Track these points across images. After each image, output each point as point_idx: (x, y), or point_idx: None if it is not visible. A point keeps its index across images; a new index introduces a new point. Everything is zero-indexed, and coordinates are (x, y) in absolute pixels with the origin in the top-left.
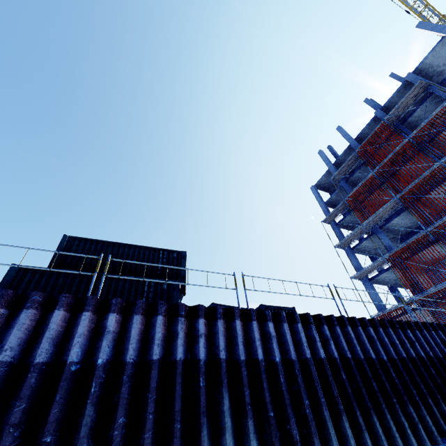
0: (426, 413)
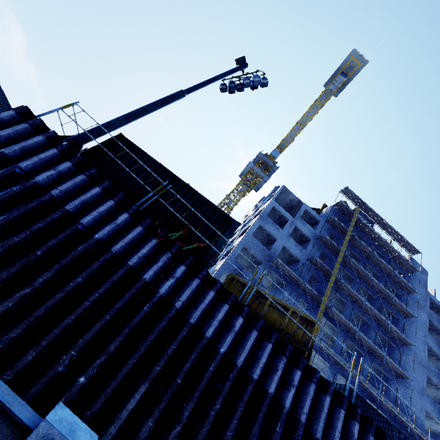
0: None
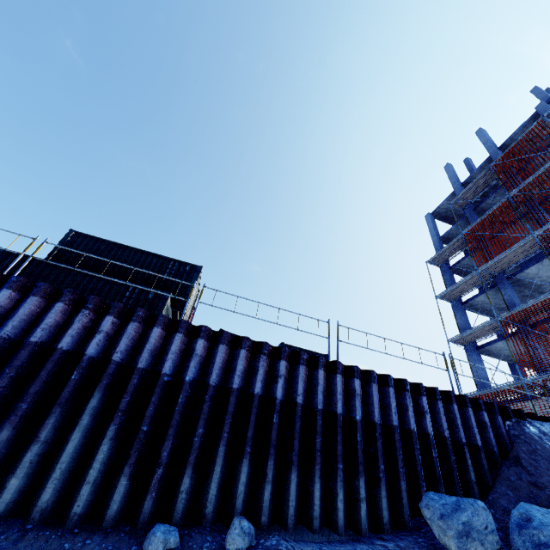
0: (384, 494)
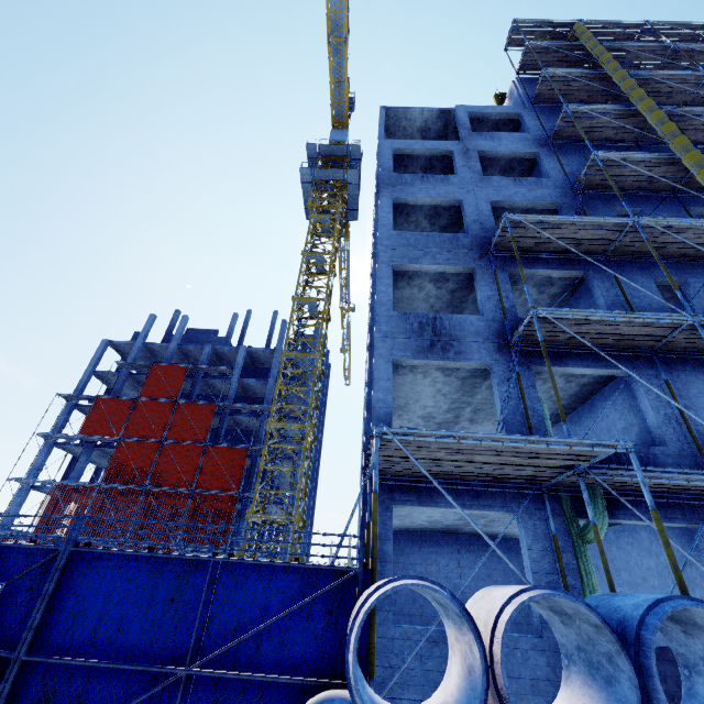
0: None
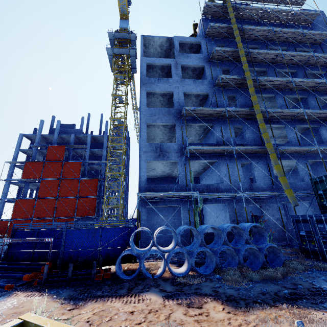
0: None
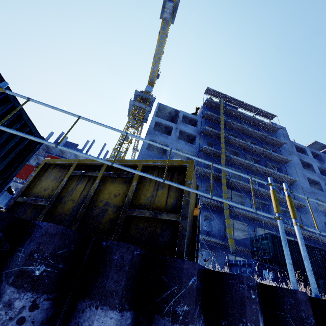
0: None
